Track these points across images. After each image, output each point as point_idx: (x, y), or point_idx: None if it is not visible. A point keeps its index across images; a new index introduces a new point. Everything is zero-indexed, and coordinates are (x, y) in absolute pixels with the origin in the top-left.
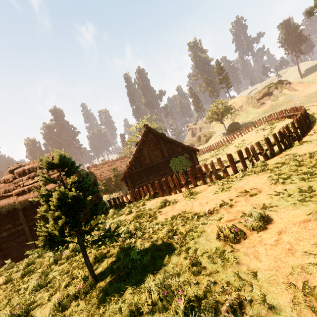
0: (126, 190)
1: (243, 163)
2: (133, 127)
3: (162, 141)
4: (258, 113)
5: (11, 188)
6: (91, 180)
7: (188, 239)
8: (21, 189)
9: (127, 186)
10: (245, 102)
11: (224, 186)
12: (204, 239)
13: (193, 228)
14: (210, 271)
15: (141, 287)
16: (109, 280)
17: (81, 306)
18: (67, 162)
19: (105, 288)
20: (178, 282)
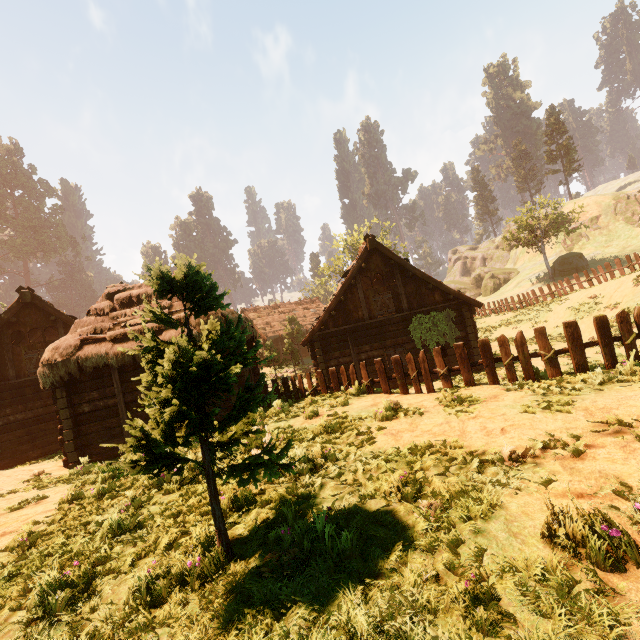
0: (307, 366)
1: (608, 350)
2: (340, 240)
3: (399, 276)
4: None
5: (106, 326)
6: (246, 332)
7: (456, 517)
8: (121, 332)
9: (312, 358)
10: (608, 208)
11: (551, 398)
12: (502, 529)
13: (469, 488)
14: (530, 634)
15: (330, 612)
16: (257, 564)
17: (191, 610)
18: (201, 284)
19: (246, 582)
20: (433, 637)
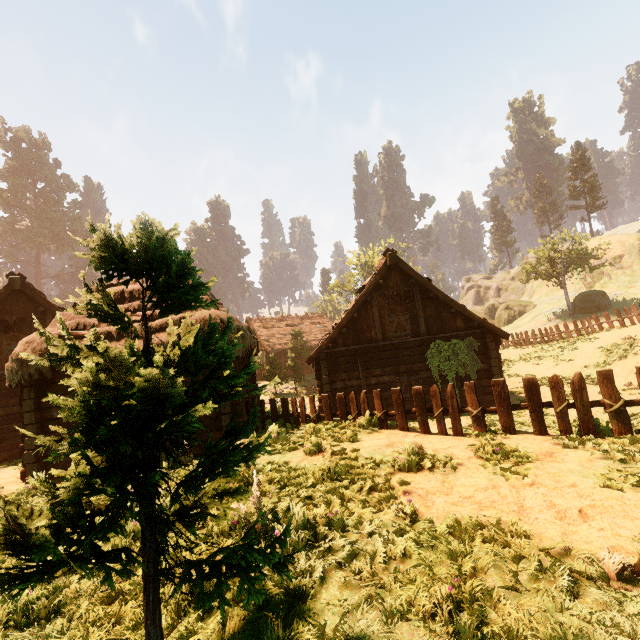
0: (309, 384)
1: None
2: (353, 257)
3: (419, 296)
4: None
5: (90, 322)
6: (235, 345)
7: None
8: (106, 330)
9: (317, 378)
10: (632, 248)
11: (637, 468)
12: None
13: (567, 629)
14: None
15: None
16: None
17: None
18: (169, 263)
19: None
20: None
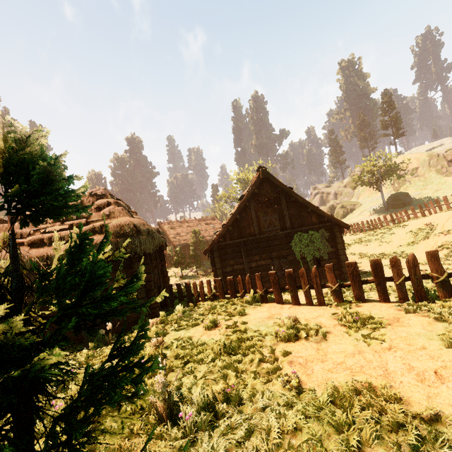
0: (206, 268)
1: None
2: (234, 175)
3: (284, 200)
4: (448, 183)
5: (26, 232)
6: (121, 255)
7: None
8: (39, 237)
9: (212, 265)
10: (424, 162)
11: None
12: None
13: None
14: None
15: None
16: None
17: None
18: (28, 167)
19: None
20: None
